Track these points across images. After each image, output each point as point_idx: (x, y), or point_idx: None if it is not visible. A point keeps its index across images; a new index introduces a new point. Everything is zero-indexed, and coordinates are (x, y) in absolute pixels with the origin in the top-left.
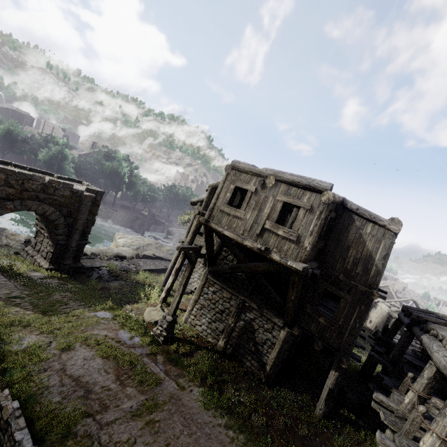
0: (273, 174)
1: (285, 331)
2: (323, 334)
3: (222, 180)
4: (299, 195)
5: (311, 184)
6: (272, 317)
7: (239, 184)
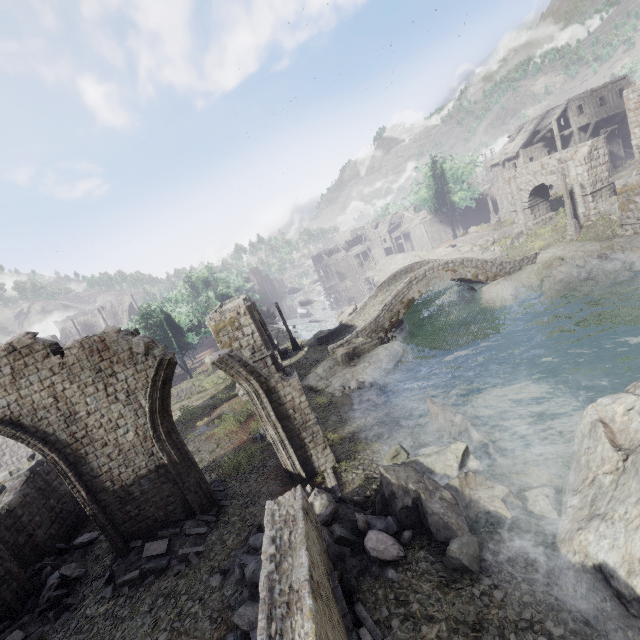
0: (609, 83)
1: (620, 141)
2: (626, 131)
3: (592, 100)
4: (620, 84)
5: (622, 77)
6: (614, 141)
7: (599, 96)
